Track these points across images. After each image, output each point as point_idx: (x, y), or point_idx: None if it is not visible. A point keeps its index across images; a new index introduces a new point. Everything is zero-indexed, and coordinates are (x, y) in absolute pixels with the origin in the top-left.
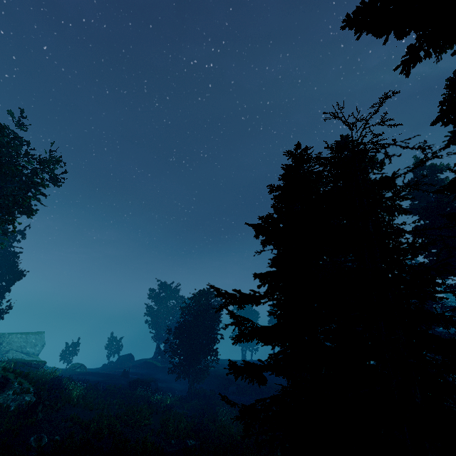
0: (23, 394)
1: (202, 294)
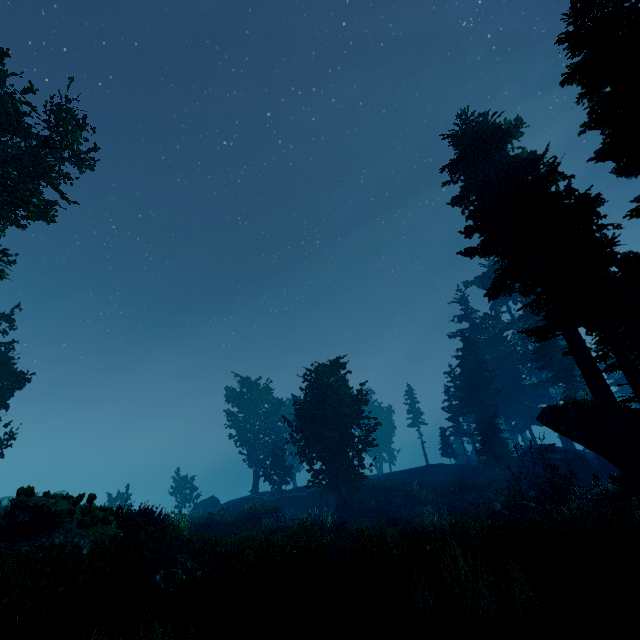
0: (97, 527)
1: (325, 368)
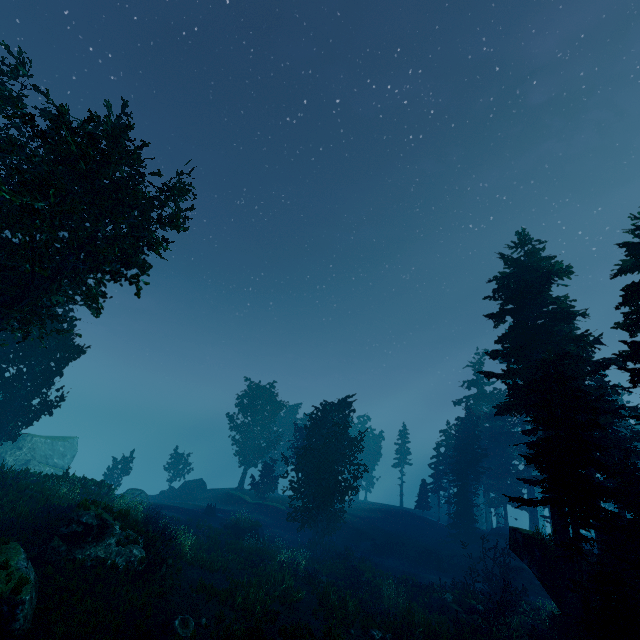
0: (129, 545)
1: (332, 407)
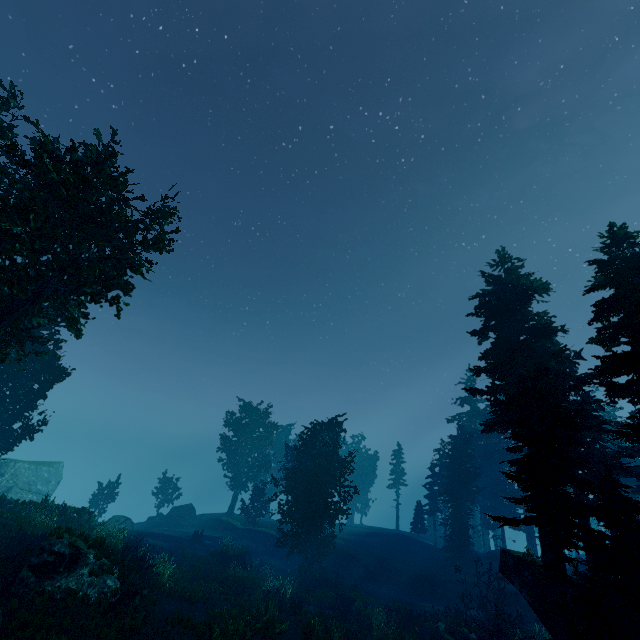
0: (103, 575)
1: (322, 427)
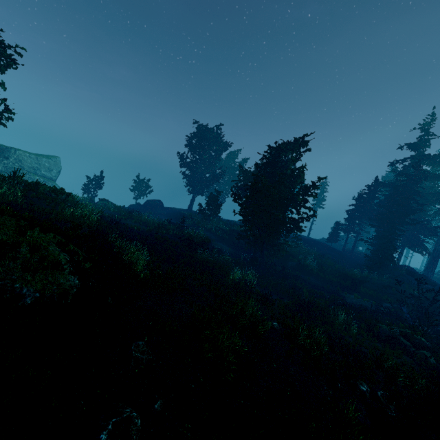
0: (48, 270)
1: (287, 147)
